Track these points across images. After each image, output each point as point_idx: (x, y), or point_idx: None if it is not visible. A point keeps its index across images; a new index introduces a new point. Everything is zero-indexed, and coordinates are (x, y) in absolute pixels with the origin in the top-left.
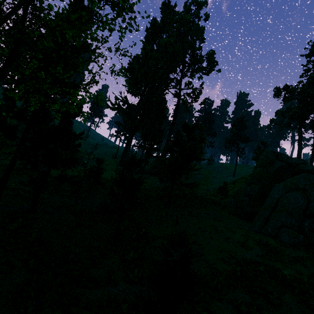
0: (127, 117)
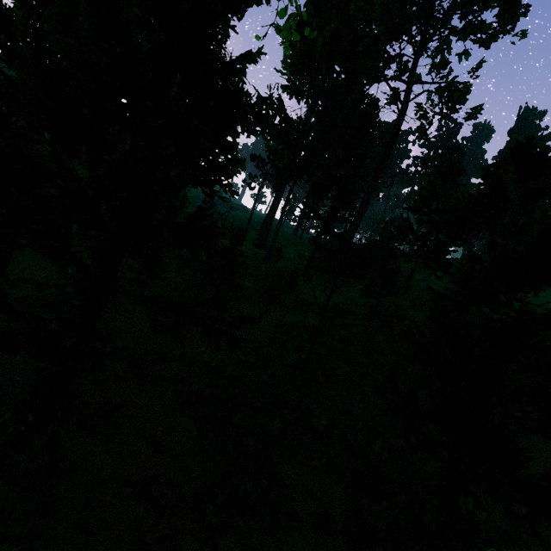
0: (284, 144)
